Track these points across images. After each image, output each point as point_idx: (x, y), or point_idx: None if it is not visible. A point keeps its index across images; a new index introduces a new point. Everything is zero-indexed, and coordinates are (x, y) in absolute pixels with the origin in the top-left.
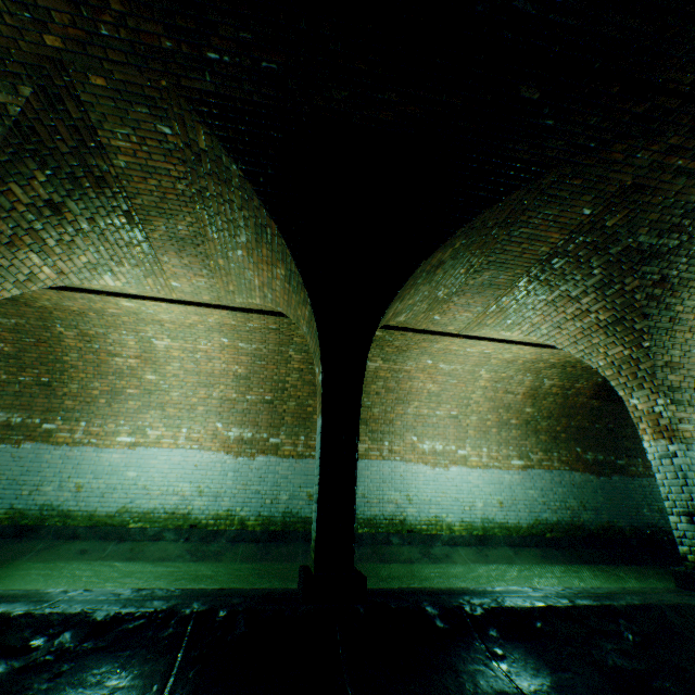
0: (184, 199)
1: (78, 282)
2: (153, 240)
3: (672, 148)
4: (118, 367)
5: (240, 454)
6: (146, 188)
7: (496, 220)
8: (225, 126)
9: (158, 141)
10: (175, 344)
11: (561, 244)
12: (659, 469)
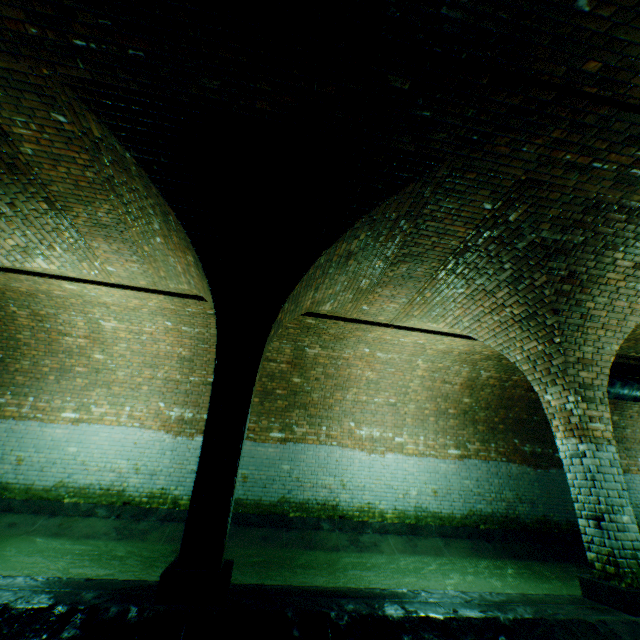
0: (96, 186)
1: (9, 264)
2: (79, 226)
3: (557, 142)
4: (69, 346)
5: (179, 433)
6: (58, 175)
7: (399, 213)
8: (112, 114)
9: (56, 129)
10: (122, 326)
11: (470, 239)
12: (570, 469)
